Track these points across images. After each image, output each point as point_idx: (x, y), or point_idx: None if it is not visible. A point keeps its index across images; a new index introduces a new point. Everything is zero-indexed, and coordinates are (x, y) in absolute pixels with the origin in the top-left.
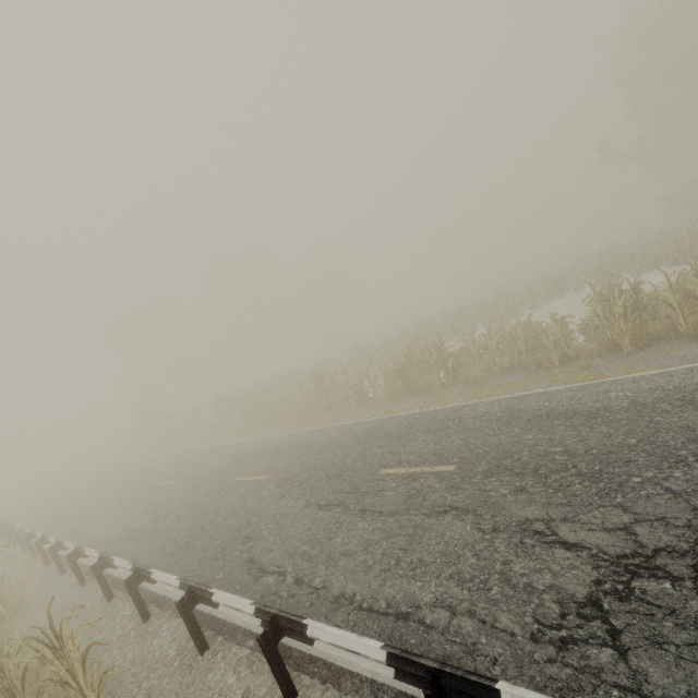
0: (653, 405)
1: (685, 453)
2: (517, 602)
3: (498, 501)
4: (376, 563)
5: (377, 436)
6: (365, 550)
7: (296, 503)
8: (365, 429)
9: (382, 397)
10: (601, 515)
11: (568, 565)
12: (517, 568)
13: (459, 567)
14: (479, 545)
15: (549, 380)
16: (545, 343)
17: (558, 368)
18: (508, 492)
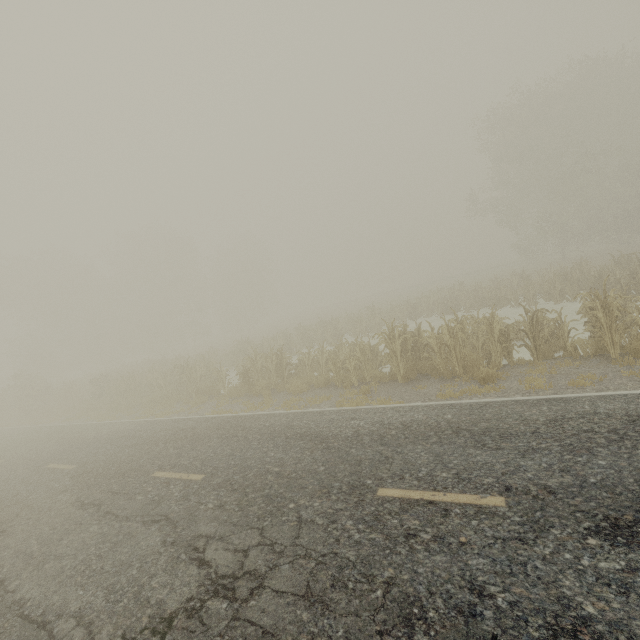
0: (363, 437)
1: (337, 485)
2: (127, 615)
3: (199, 514)
4: (71, 568)
5: (185, 436)
6: (75, 554)
7: (69, 498)
8: (186, 426)
9: (226, 395)
10: (244, 536)
11: (186, 582)
12: (154, 582)
13: (120, 578)
14: (150, 557)
15: (339, 399)
16: (348, 366)
17: (354, 389)
18: (212, 507)
